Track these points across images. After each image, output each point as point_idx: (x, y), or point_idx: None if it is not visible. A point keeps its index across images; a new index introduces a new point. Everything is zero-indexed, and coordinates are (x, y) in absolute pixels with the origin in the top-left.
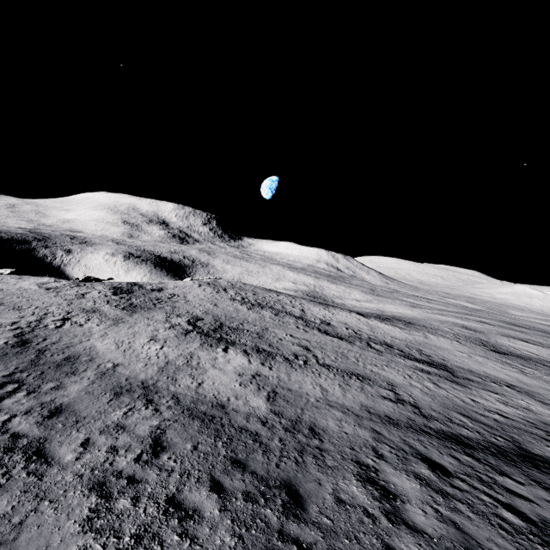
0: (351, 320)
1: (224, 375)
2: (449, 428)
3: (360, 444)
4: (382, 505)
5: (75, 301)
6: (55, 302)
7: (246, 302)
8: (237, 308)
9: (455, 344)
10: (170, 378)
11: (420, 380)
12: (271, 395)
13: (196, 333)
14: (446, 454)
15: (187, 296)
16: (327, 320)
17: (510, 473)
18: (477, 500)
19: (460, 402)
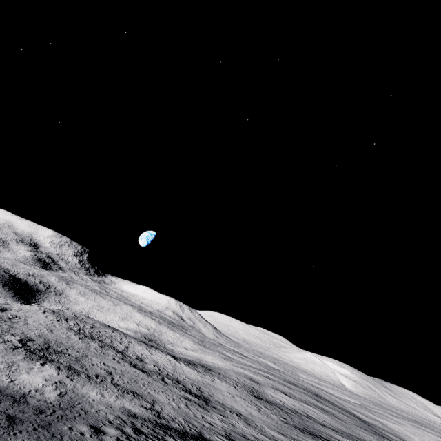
0: (163, 360)
1: (34, 378)
2: (168, 423)
3: (103, 419)
4: (92, 433)
5: None
6: None
7: (80, 333)
8: (70, 336)
9: (231, 388)
10: None
11: (179, 402)
12: (62, 393)
13: (24, 349)
14: (151, 429)
15: (28, 319)
16: (143, 357)
17: (176, 438)
18: (144, 439)
19: (192, 415)
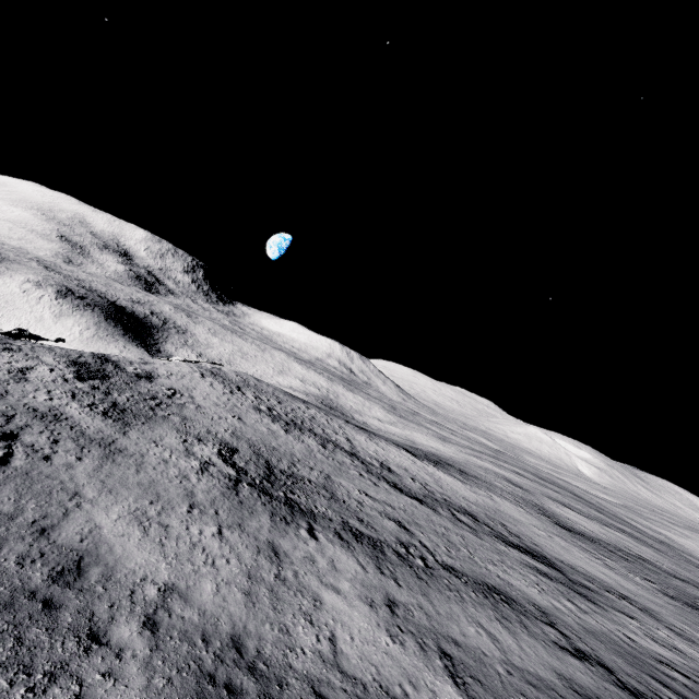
0: (408, 462)
1: (354, 611)
2: None
3: None
4: None
5: (11, 386)
6: None
7: (277, 418)
8: (271, 428)
9: (523, 512)
10: (276, 627)
11: (555, 594)
12: (449, 667)
13: (248, 485)
14: None
15: (194, 395)
16: (384, 461)
17: None
18: None
19: (625, 645)
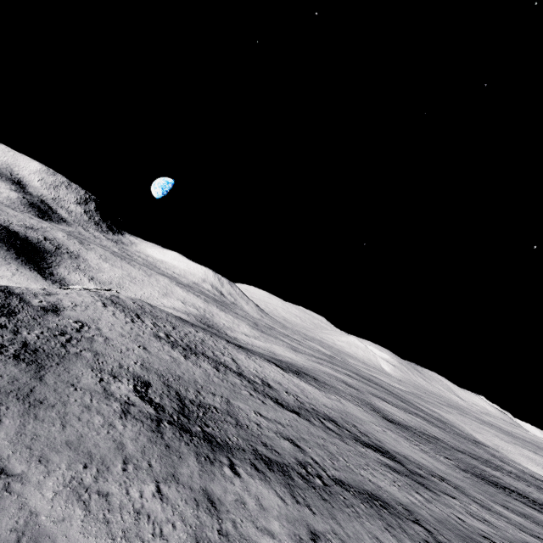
0: (280, 376)
1: None
2: None
3: None
4: None
5: None
6: None
7: (175, 344)
8: (172, 355)
9: (362, 411)
10: None
11: (407, 489)
12: None
13: (168, 424)
14: None
15: (100, 326)
16: (263, 377)
17: None
18: None
19: (461, 528)
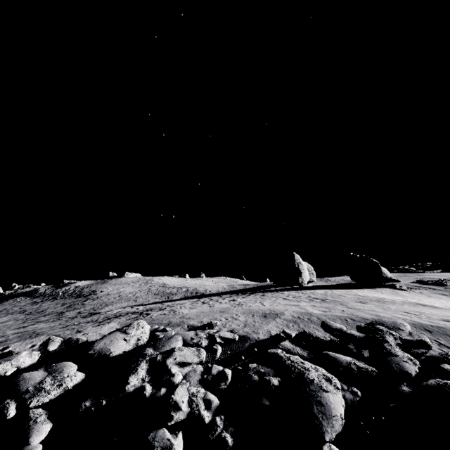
0: None
1: None
2: None
3: None
4: None
5: None
6: None
7: None
8: None
9: None
10: None
11: None
12: None
13: None
14: None
15: None
16: None
17: None
18: None
19: None
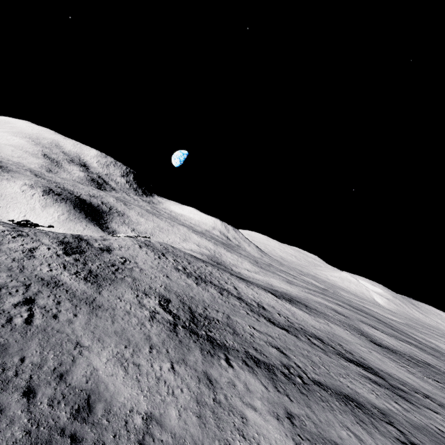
0: (273, 302)
1: (269, 425)
2: None
3: None
4: None
5: (26, 262)
6: (2, 265)
7: (189, 274)
8: (187, 282)
9: (349, 334)
10: (222, 443)
11: (385, 398)
12: None
13: (182, 328)
14: None
15: (137, 261)
16: (259, 302)
17: None
18: None
19: (439, 436)
